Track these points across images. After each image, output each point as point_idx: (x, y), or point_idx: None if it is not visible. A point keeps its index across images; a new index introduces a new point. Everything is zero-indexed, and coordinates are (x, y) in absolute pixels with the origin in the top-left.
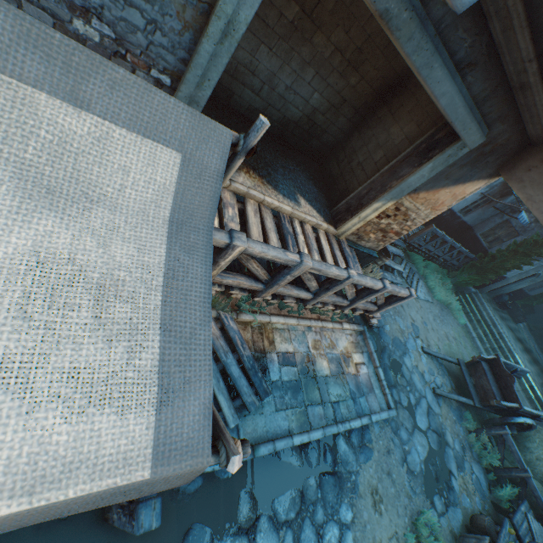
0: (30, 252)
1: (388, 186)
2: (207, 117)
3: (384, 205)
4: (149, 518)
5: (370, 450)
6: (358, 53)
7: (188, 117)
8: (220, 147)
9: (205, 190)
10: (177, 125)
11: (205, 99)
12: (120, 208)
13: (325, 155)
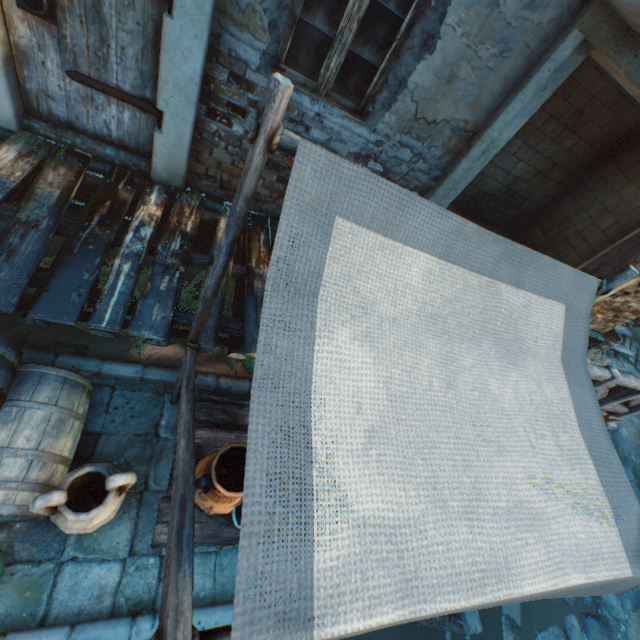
0: (515, 397)
1: (630, 260)
2: (582, 273)
3: (625, 283)
4: (473, 621)
5: (635, 595)
6: (577, 115)
7: (572, 276)
8: (588, 293)
9: (579, 330)
10: (565, 284)
11: (446, 205)
12: (535, 354)
13: (523, 223)
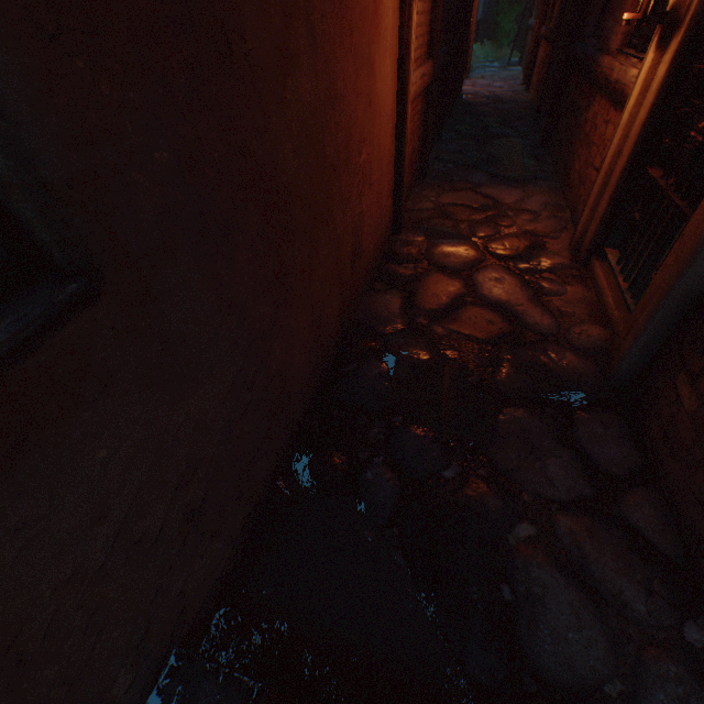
0: None
1: None
2: None
3: None
4: None
5: None
6: None
7: None
8: None
9: None
10: None
11: None
12: None
13: None
